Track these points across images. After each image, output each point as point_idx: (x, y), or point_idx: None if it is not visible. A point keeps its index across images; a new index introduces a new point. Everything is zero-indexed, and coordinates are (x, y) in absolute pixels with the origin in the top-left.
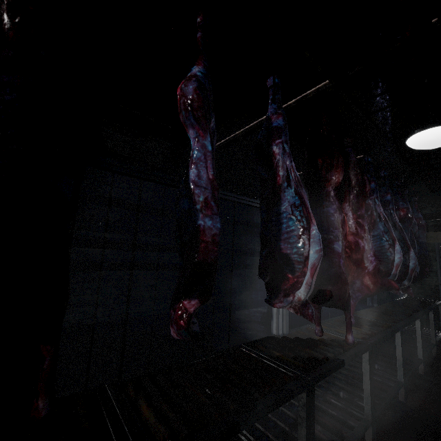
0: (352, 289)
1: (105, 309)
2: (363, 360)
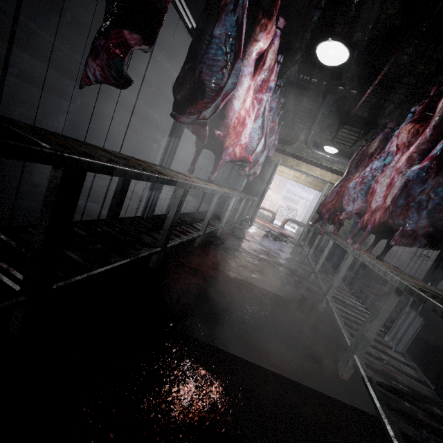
0: (226, 153)
1: None
2: (214, 199)
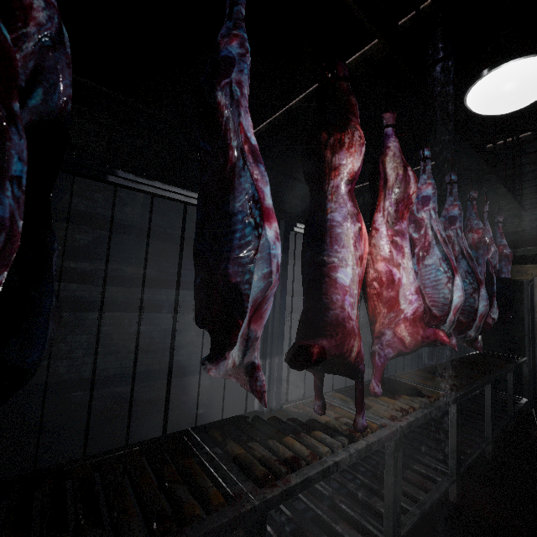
0: (380, 344)
1: (71, 363)
2: (386, 452)
